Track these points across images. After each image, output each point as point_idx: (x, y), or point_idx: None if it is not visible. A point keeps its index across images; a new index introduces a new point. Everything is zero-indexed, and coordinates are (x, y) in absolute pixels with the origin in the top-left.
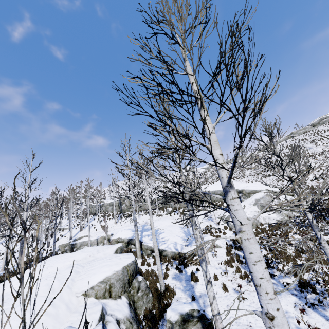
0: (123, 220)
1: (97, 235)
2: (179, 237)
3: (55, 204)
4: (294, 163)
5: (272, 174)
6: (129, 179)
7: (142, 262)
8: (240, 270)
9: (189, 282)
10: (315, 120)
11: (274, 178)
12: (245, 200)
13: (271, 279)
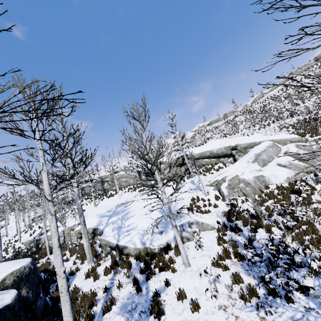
0: (104, 201)
1: (69, 224)
2: (153, 221)
3: (28, 194)
4: (299, 104)
5: (272, 122)
6: (62, 150)
7: (88, 273)
8: (241, 278)
9: (147, 319)
10: (319, 51)
11: (276, 126)
12: (242, 158)
13: (303, 297)
